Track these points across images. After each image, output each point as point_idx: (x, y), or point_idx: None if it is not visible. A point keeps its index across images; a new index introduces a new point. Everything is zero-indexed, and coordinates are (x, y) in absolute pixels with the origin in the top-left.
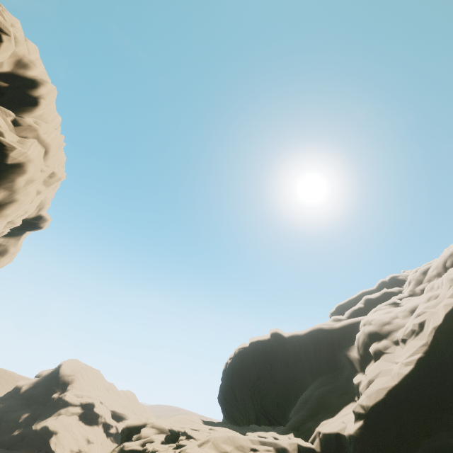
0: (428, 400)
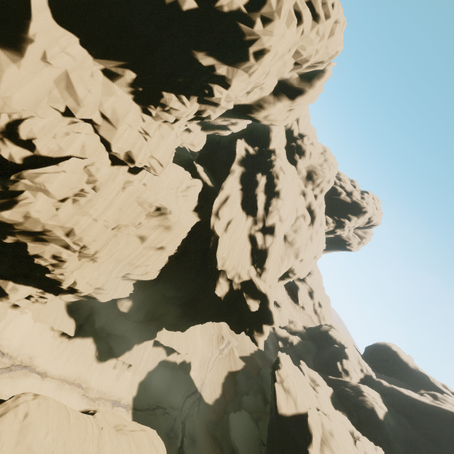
0: (410, 402)
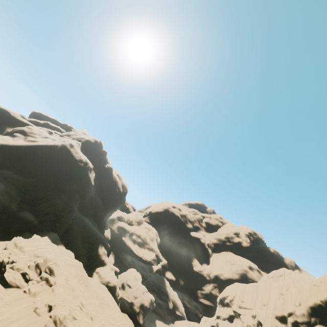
0: (8, 151)
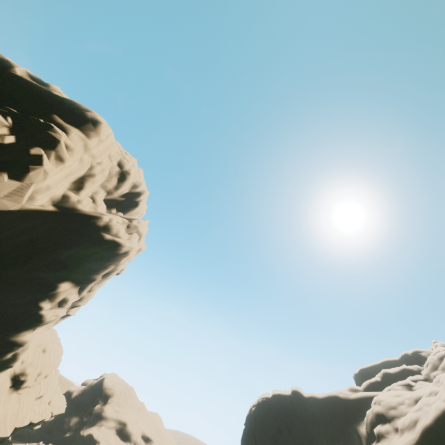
0: None
